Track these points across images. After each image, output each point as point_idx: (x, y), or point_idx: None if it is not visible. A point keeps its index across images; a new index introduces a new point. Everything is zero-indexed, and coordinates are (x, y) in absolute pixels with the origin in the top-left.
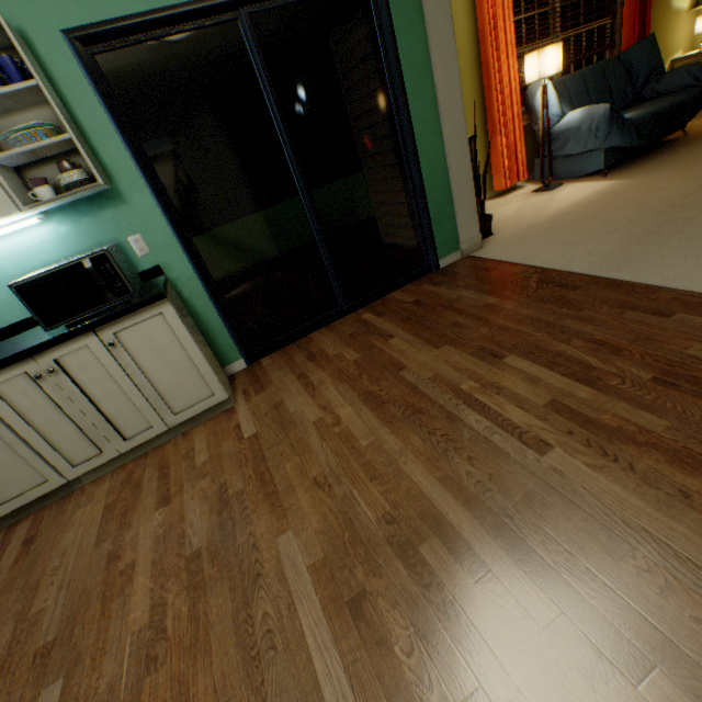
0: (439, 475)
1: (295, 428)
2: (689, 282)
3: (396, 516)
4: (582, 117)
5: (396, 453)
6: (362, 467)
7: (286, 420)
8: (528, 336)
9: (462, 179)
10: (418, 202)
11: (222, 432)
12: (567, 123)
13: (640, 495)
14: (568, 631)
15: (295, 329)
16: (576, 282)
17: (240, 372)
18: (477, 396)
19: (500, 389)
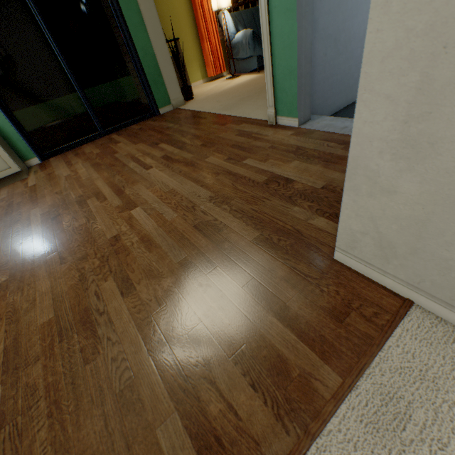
0: (108, 182)
1: (56, 179)
2: (242, 114)
3: (84, 195)
4: (243, 36)
5: (95, 179)
6: (79, 185)
7: (53, 178)
8: (174, 136)
9: (165, 62)
10: (140, 73)
11: (17, 187)
12: (237, 38)
13: (168, 174)
14: (121, 206)
15: (72, 143)
16: (208, 116)
17: (36, 165)
18: (139, 158)
19: (149, 155)
